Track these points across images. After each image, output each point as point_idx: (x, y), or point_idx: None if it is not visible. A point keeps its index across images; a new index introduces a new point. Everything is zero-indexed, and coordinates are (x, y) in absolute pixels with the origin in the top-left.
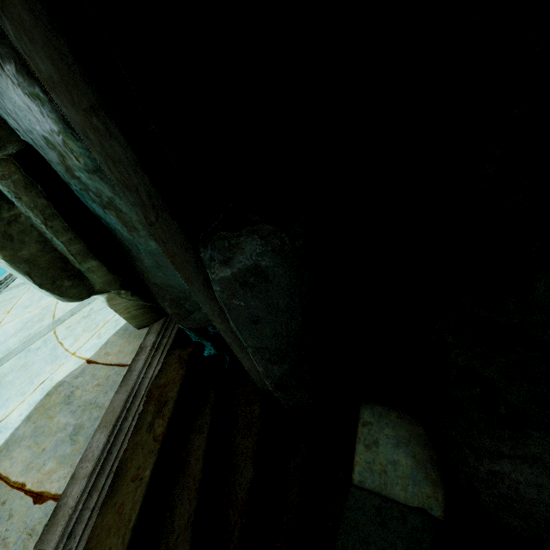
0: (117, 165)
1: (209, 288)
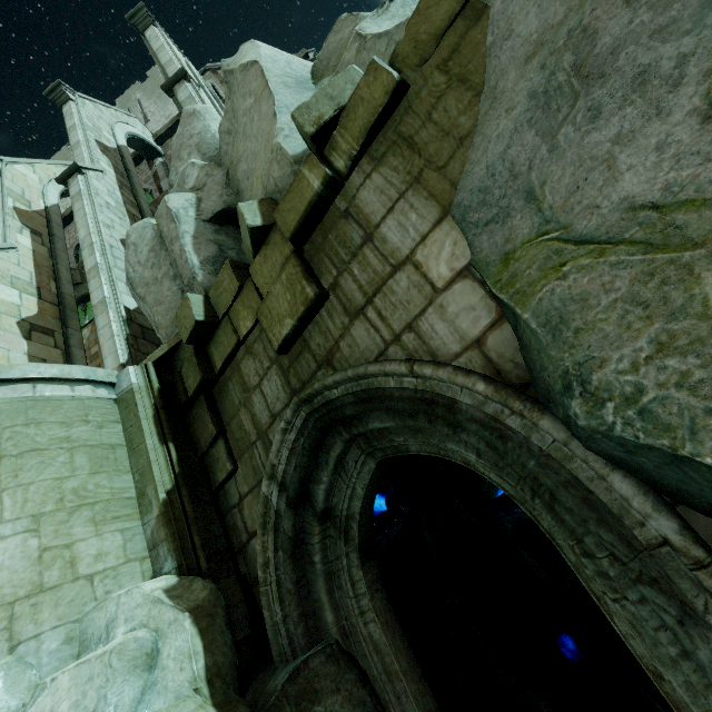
0: None
1: None
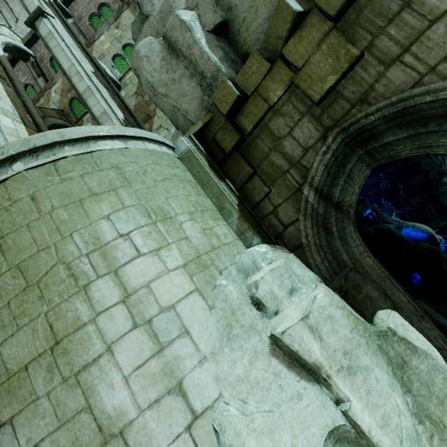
0: (404, 291)
1: (441, 331)
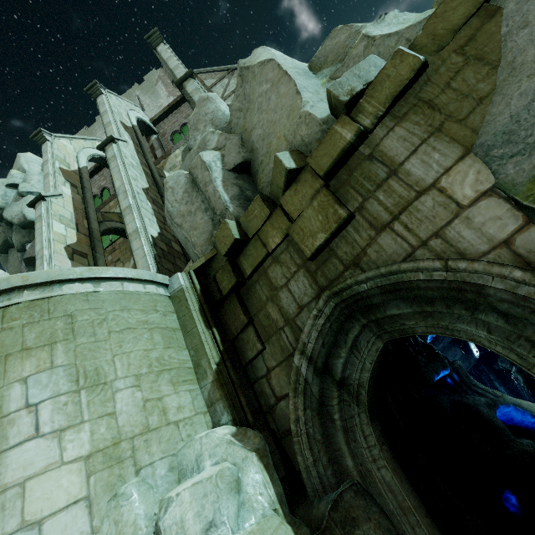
0: None
1: None
